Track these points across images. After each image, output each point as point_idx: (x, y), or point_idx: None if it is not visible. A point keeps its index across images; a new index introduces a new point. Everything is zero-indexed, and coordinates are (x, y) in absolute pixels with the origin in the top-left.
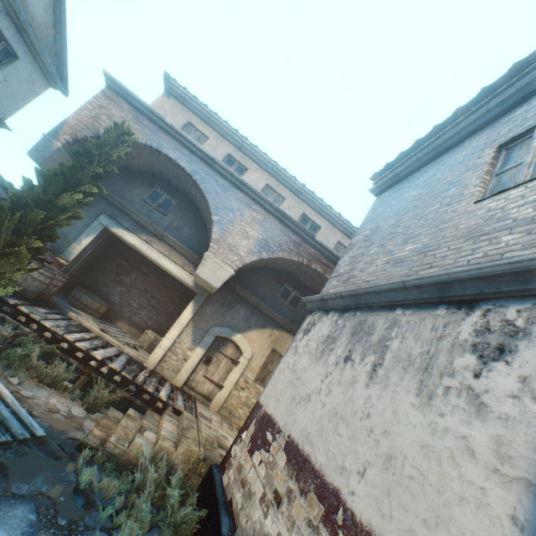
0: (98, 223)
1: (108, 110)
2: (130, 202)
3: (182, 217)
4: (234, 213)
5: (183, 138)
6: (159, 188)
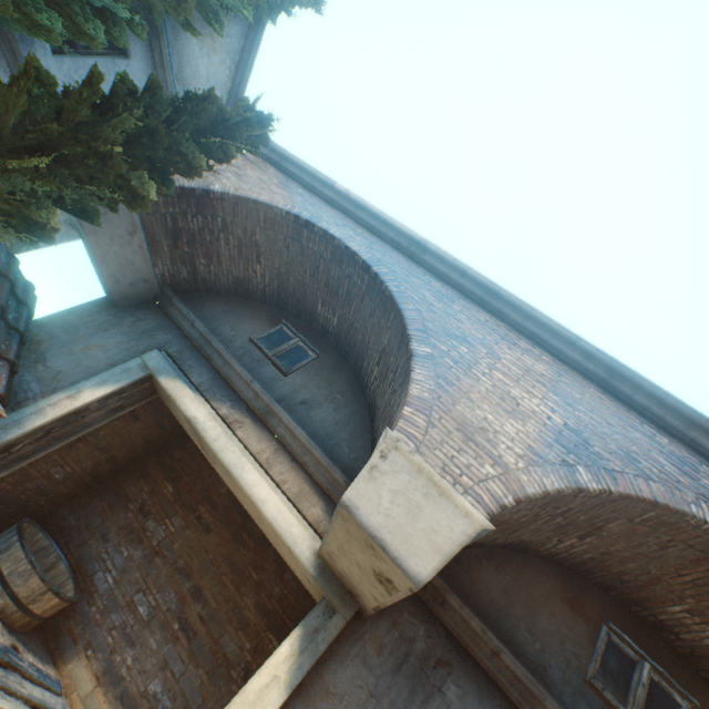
0: (139, 362)
1: (240, 170)
2: (223, 340)
3: (322, 383)
4: (472, 346)
5: (363, 212)
6: (289, 325)
